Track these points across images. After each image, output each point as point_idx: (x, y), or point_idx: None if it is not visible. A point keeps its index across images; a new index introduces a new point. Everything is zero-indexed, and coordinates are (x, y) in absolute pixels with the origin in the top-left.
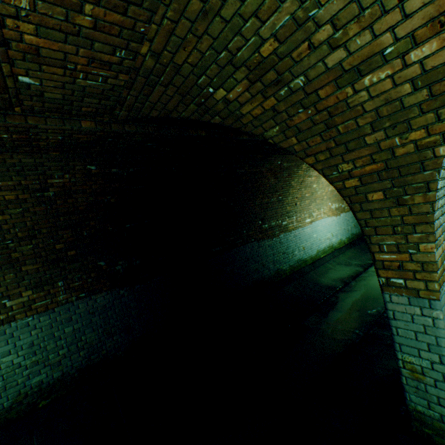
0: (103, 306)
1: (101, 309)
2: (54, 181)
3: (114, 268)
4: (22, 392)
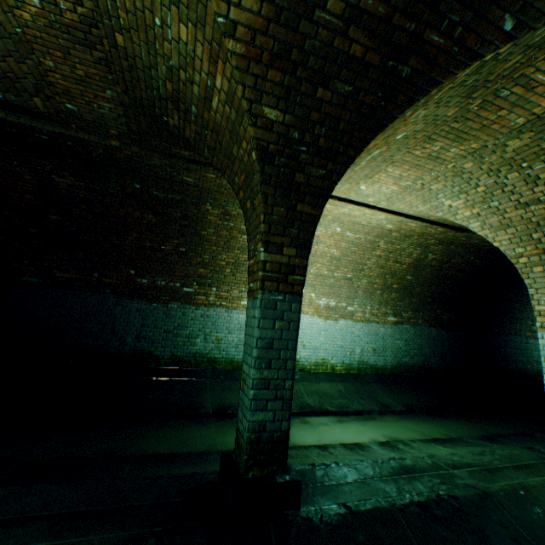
0: (433, 336)
1: (432, 337)
2: (452, 260)
3: (441, 316)
4: (399, 362)
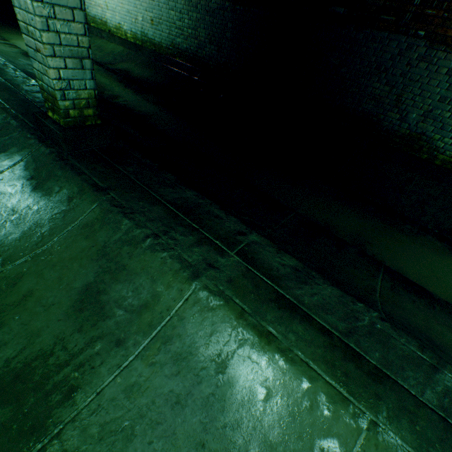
0: (214, 10)
1: (211, 13)
2: None
3: None
4: (173, 43)
